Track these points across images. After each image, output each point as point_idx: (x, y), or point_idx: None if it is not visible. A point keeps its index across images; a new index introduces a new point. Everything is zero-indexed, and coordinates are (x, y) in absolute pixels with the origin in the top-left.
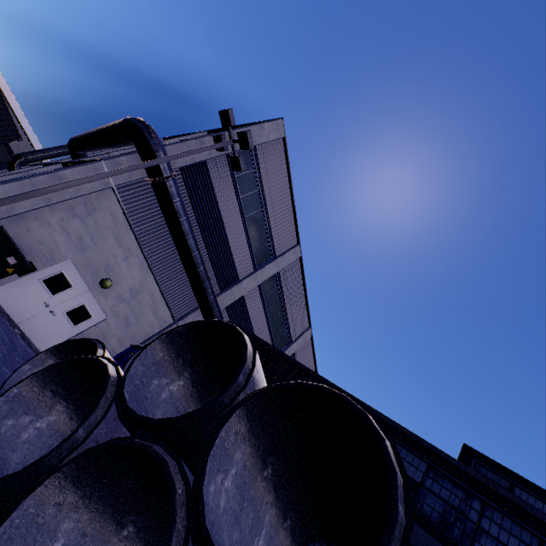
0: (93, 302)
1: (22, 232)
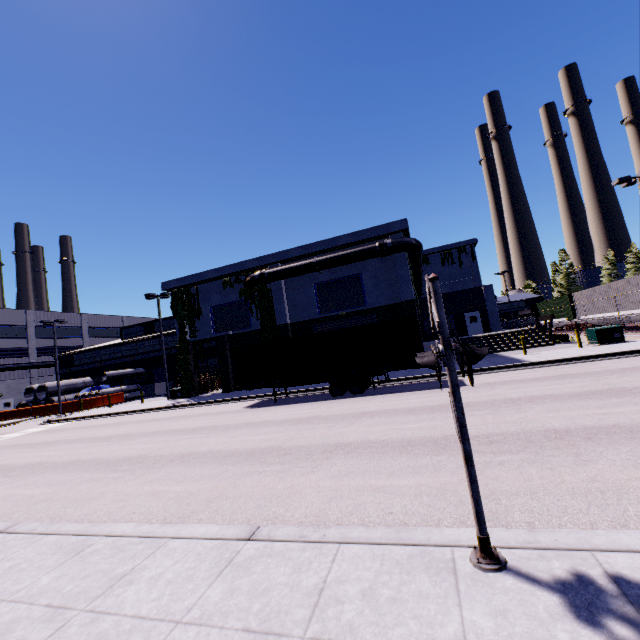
0: (5, 400)
1: None
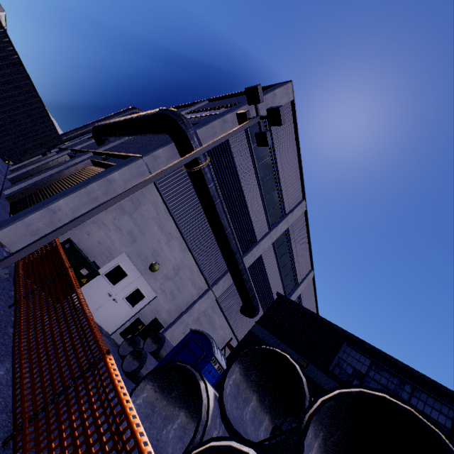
0: (145, 284)
1: (84, 237)
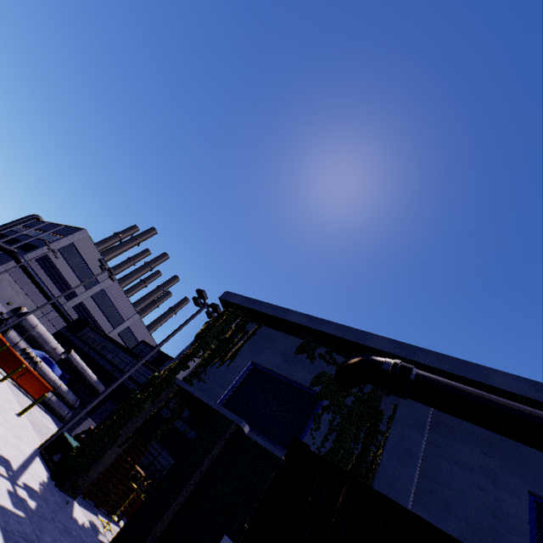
0: (6, 310)
1: None
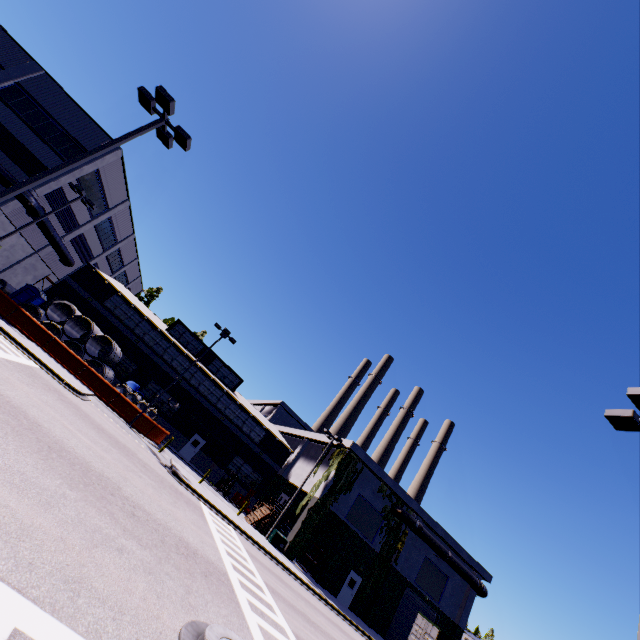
0: None
1: None
